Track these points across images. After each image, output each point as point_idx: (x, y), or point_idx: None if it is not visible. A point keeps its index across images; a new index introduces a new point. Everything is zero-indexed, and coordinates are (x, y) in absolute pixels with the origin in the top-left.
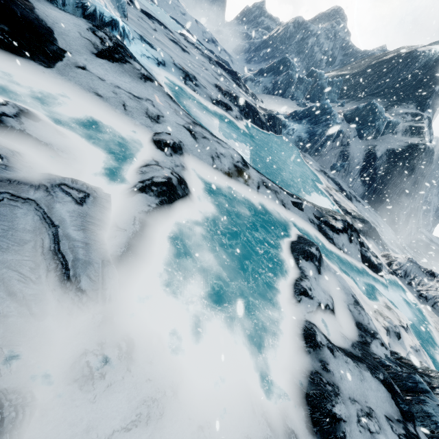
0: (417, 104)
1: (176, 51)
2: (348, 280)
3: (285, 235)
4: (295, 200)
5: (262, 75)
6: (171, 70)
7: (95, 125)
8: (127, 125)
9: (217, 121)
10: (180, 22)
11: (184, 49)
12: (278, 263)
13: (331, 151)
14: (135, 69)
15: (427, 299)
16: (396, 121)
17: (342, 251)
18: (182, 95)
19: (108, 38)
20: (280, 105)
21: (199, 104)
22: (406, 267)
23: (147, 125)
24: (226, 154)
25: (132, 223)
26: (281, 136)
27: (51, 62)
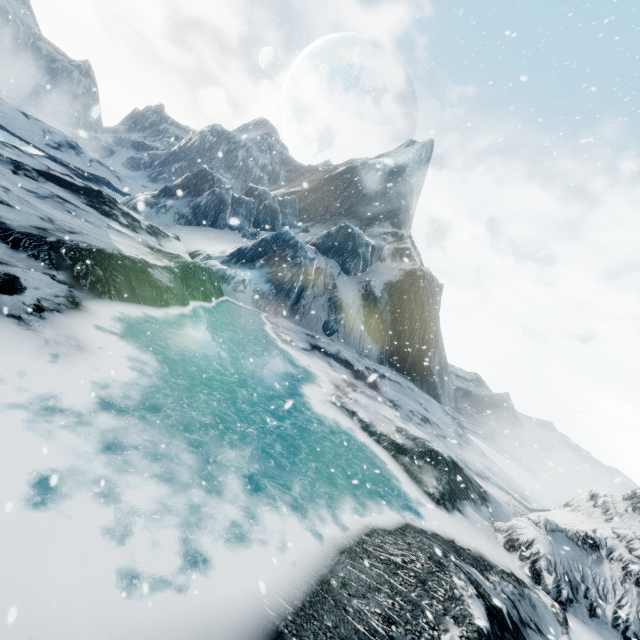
0: (391, 222)
1: None
2: None
3: None
4: None
5: (170, 197)
6: None
7: None
8: None
9: None
10: None
11: None
12: None
13: (316, 302)
14: None
15: None
16: (380, 244)
17: None
18: None
19: None
20: (214, 240)
21: None
22: (559, 559)
23: None
24: None
25: None
26: (223, 299)
27: None
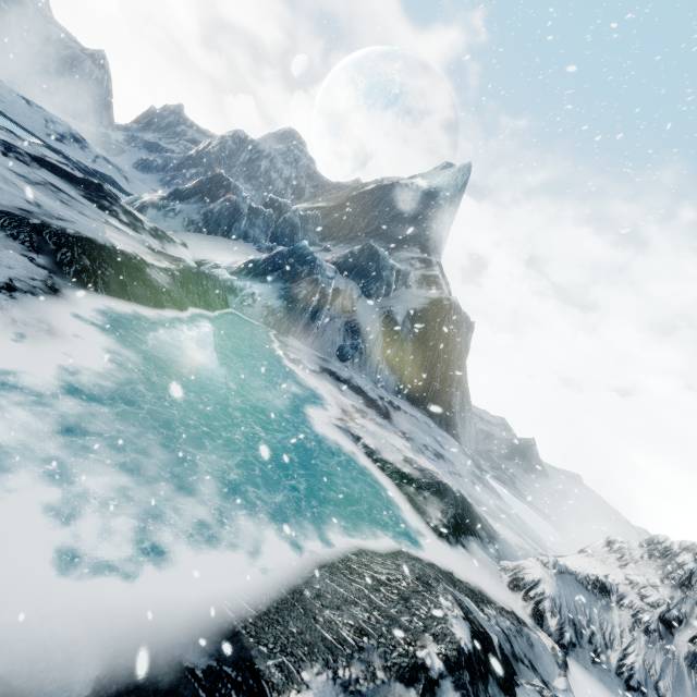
0: (420, 247)
1: None
2: None
3: None
4: None
5: (180, 200)
6: None
7: None
8: None
9: None
10: None
11: None
12: None
13: (331, 325)
14: None
15: (645, 692)
16: (406, 269)
17: None
18: None
19: None
20: (225, 250)
21: None
22: (565, 601)
23: None
24: None
25: None
26: (228, 311)
27: None
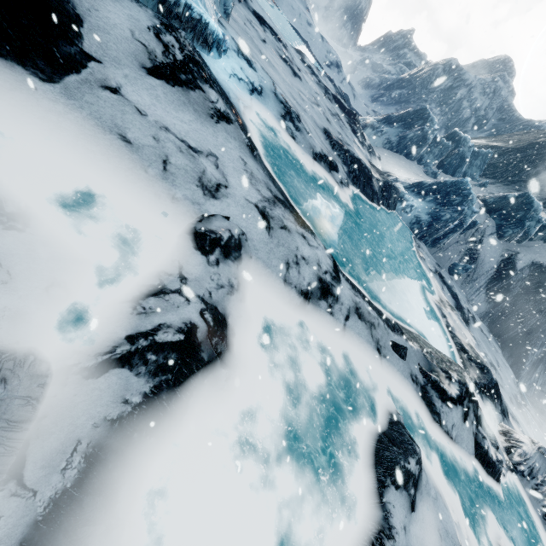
0: None
1: (284, 74)
2: (452, 506)
3: (370, 412)
4: (397, 338)
5: (388, 124)
6: (269, 102)
7: (97, 195)
8: (160, 197)
9: (312, 186)
10: (301, 35)
11: (296, 72)
12: (349, 482)
13: (455, 246)
14: (207, 101)
15: None
16: None
17: (450, 436)
18: (274, 141)
19: (178, 46)
20: (402, 168)
21: (294, 158)
22: (533, 461)
23: (195, 201)
24: (310, 259)
25: (63, 465)
26: (394, 212)
27: (56, 72)
